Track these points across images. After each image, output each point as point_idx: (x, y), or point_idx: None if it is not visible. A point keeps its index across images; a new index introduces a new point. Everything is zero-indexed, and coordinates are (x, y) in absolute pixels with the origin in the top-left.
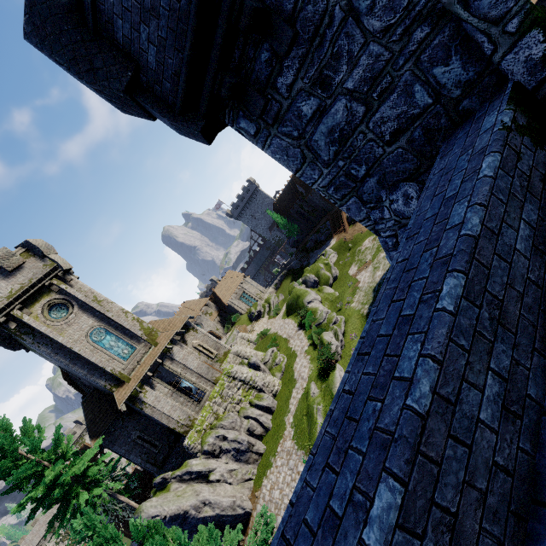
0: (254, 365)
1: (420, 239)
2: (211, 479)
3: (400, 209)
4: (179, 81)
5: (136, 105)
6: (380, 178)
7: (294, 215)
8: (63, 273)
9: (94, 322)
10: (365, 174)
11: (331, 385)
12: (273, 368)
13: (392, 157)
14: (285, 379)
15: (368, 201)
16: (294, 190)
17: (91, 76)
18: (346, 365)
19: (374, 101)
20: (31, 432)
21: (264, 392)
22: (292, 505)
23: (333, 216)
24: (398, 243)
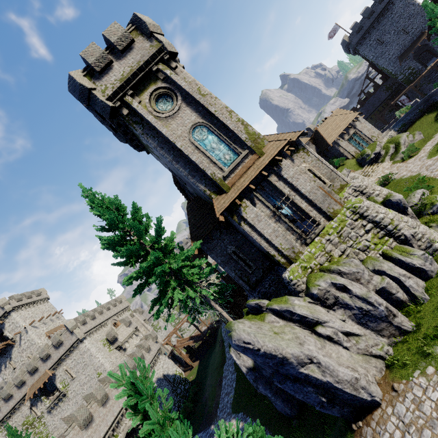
0: (398, 205)
1: None
2: (318, 331)
3: None
4: None
5: None
6: None
7: None
8: (168, 57)
9: (196, 118)
10: None
11: None
12: (423, 216)
13: None
14: None
15: None
16: None
17: None
18: None
19: None
20: (138, 218)
21: (409, 246)
22: None
23: None
24: None
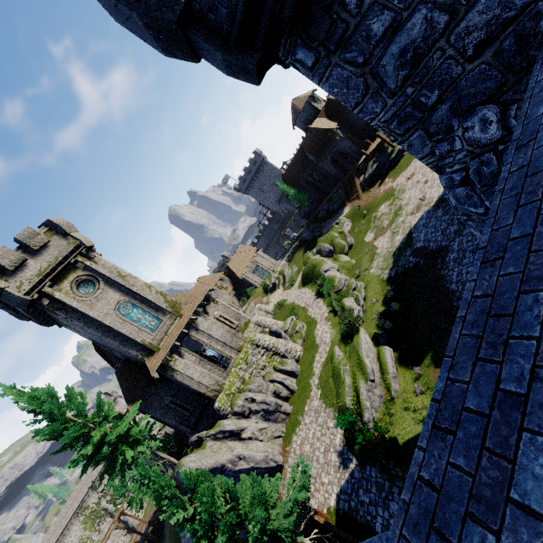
0: (276, 333)
1: (541, 142)
2: (243, 437)
3: (475, 137)
4: (237, 4)
5: (185, 41)
6: (454, 104)
7: (304, 185)
8: (86, 250)
9: (120, 296)
10: (436, 101)
11: (357, 346)
12: (293, 335)
13: (472, 76)
14: (306, 345)
15: (436, 133)
16: (304, 159)
17: (142, 6)
18: (369, 328)
19: (461, 7)
20: (75, 399)
21: (286, 358)
22: (437, 402)
23: (345, 183)
24: (468, 177)
